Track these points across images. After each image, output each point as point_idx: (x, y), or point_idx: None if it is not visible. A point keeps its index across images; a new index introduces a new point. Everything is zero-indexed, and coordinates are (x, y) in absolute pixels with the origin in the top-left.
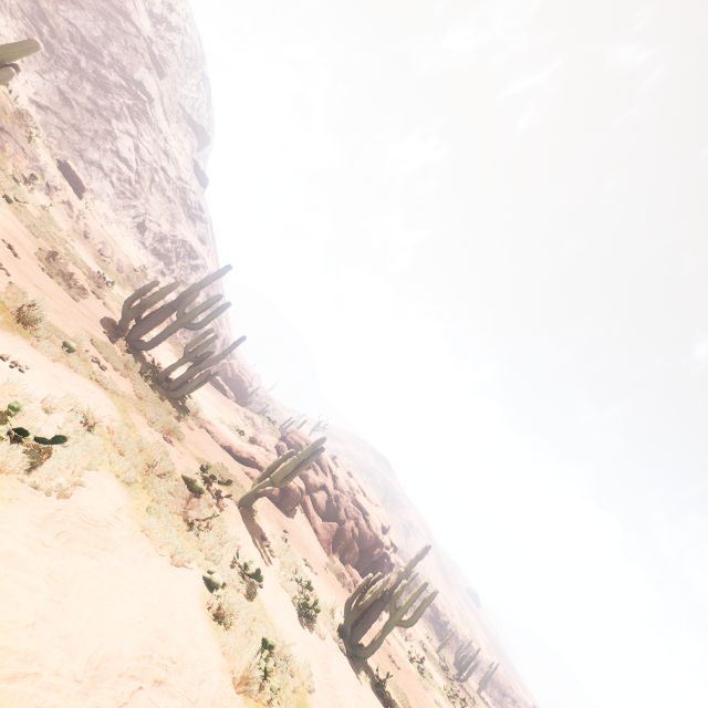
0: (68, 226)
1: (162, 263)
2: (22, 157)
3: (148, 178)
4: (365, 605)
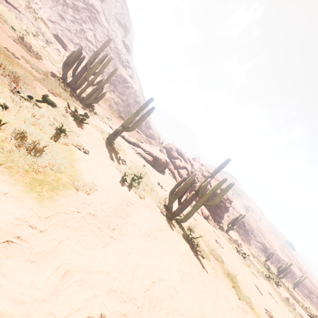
0: (58, 58)
1: (112, 86)
2: (32, 26)
3: None
4: (179, 190)
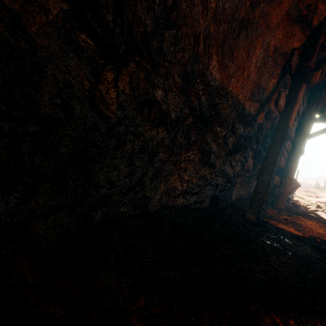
0: None
1: None
2: None
3: None
4: None
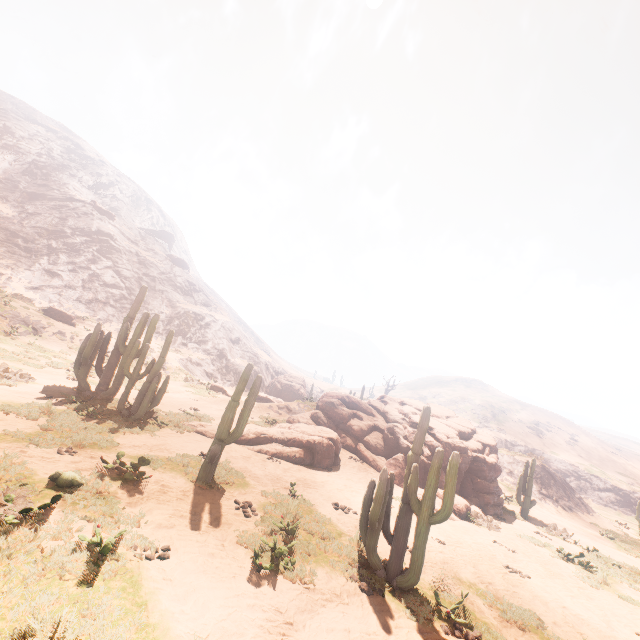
0: (62, 347)
1: (179, 338)
2: (2, 320)
3: (137, 287)
4: (372, 519)
